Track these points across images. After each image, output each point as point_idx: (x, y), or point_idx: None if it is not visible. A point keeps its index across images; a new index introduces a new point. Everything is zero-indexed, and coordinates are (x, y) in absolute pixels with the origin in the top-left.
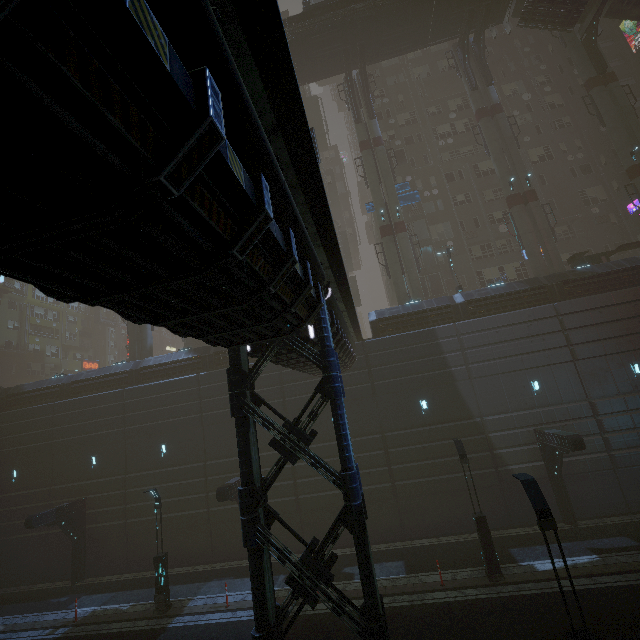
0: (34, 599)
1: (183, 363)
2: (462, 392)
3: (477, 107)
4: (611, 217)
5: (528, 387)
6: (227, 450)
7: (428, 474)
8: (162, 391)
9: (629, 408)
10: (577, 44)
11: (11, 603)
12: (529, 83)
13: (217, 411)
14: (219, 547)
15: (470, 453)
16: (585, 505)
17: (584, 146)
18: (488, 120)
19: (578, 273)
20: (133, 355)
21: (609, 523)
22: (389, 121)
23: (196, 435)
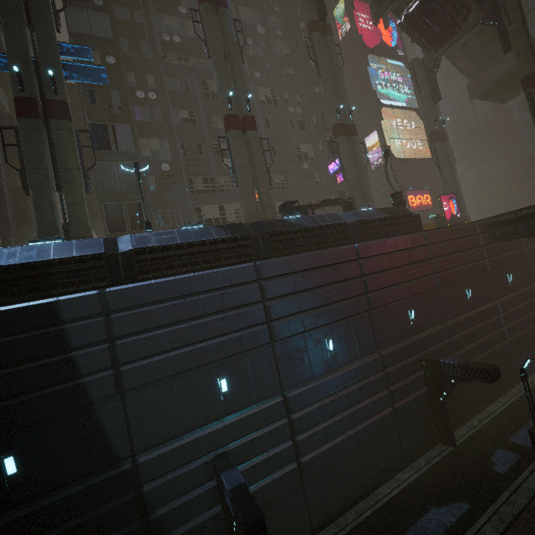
0: None
1: None
2: (102, 419)
3: None
4: (316, 175)
5: (213, 389)
6: None
7: None
8: None
9: (321, 396)
10: None
11: None
12: (264, 17)
13: None
14: None
15: None
16: None
17: (302, 102)
18: (211, 8)
19: (286, 224)
20: None
21: None
22: None
23: None
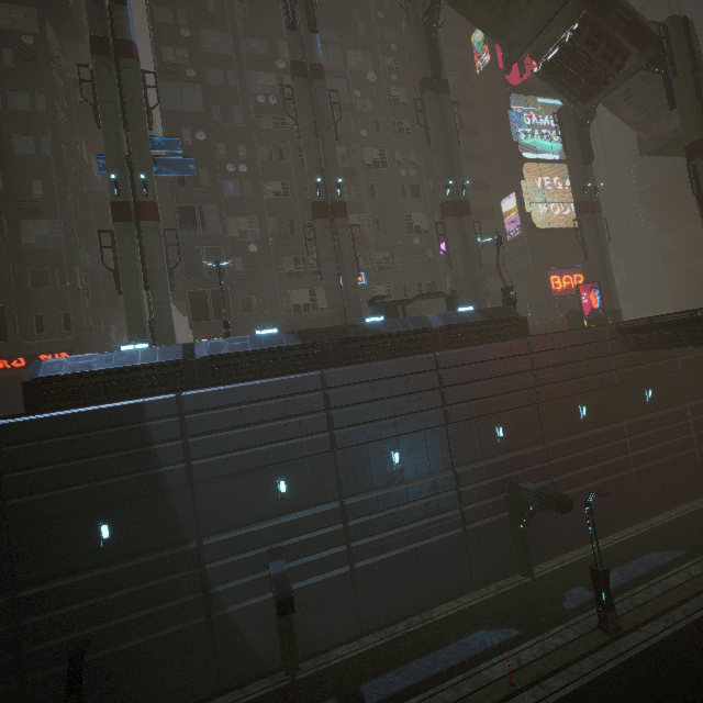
0: None
1: None
2: (175, 504)
3: (292, 57)
4: (429, 252)
5: (272, 489)
6: None
7: (93, 649)
8: None
9: (381, 508)
10: (420, 26)
11: None
12: (377, 61)
13: None
14: None
15: (173, 598)
16: (316, 637)
17: (418, 163)
18: (304, 83)
19: (361, 330)
20: None
21: (333, 663)
22: (181, 31)
23: None
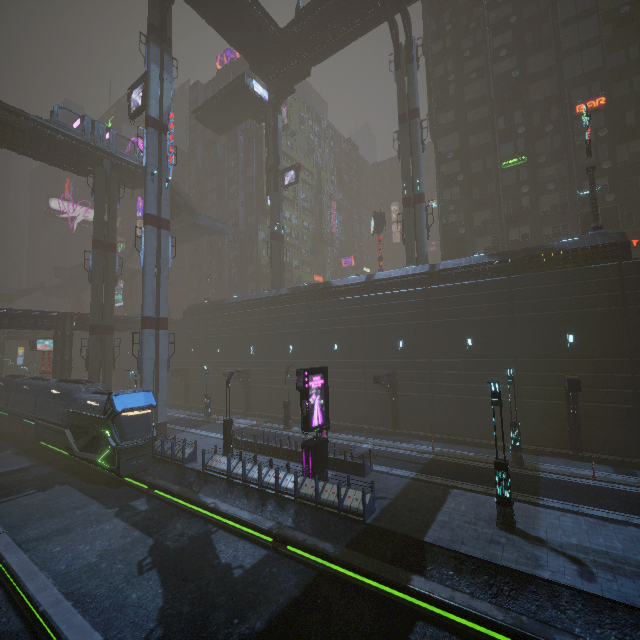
0: (372, 432)
1: (488, 266)
2: None
3: None
4: None
5: None
6: (542, 351)
7: None
8: (467, 291)
9: None
10: None
11: (356, 431)
12: None
13: (532, 313)
14: (530, 433)
15: None
16: None
17: None
18: None
19: None
20: (410, 262)
21: None
22: None
23: (505, 334)
